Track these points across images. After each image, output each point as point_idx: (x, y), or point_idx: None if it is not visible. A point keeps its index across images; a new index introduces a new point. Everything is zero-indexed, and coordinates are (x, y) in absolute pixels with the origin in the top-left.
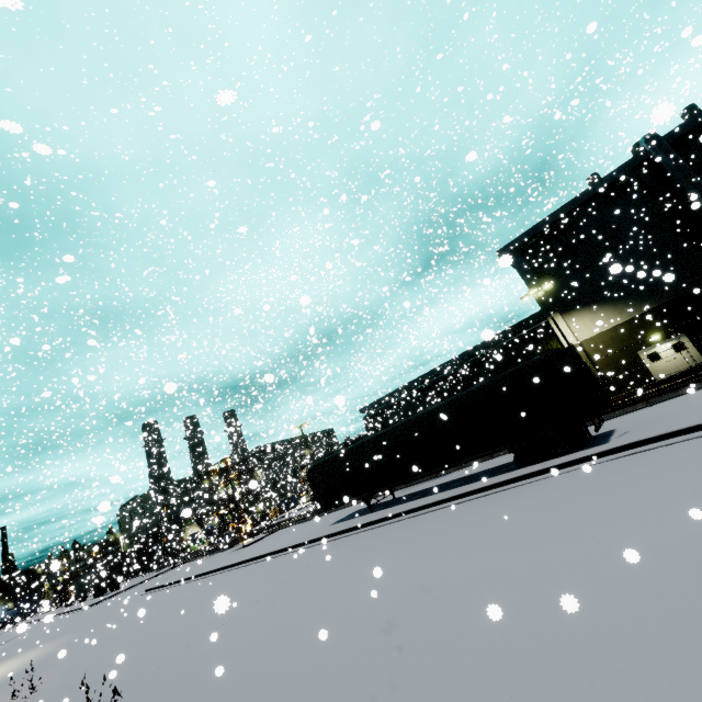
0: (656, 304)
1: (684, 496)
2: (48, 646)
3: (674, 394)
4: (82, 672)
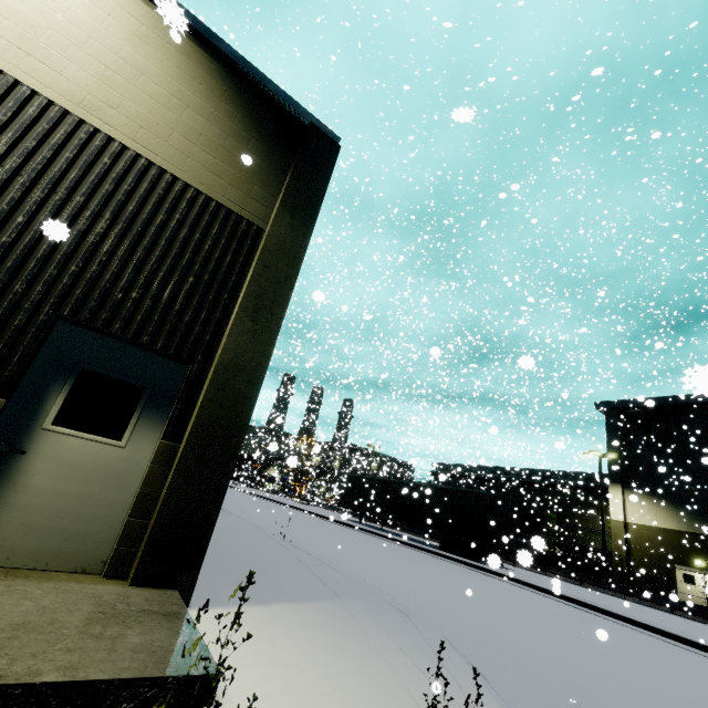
0: None
1: (424, 568)
2: None
3: (605, 590)
4: None
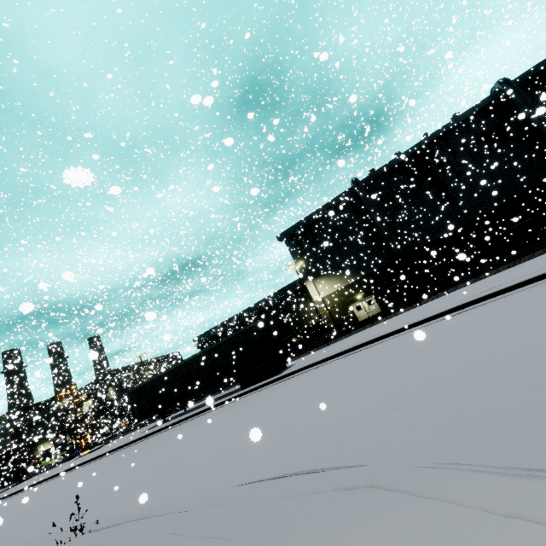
0: (359, 277)
1: (251, 411)
2: None
3: (340, 338)
4: None
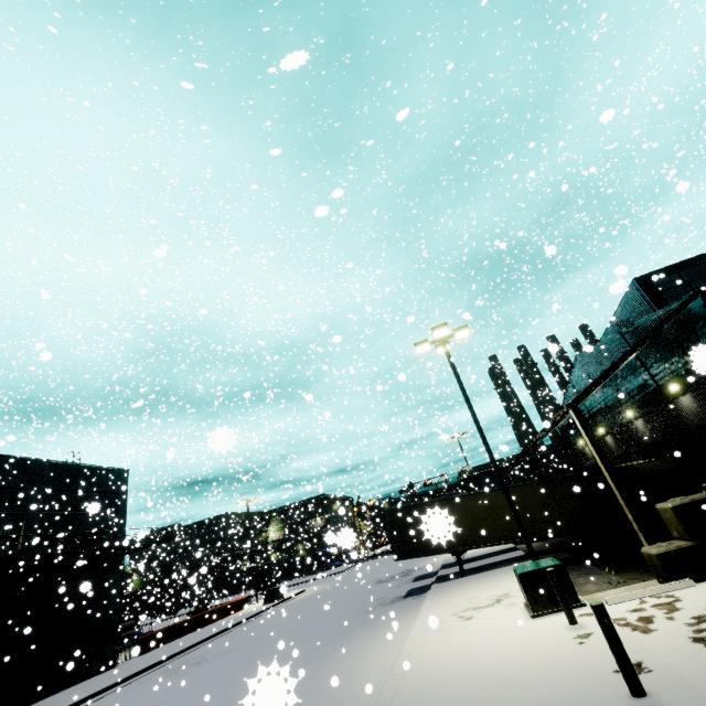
0: None
1: None
2: None
3: None
4: None
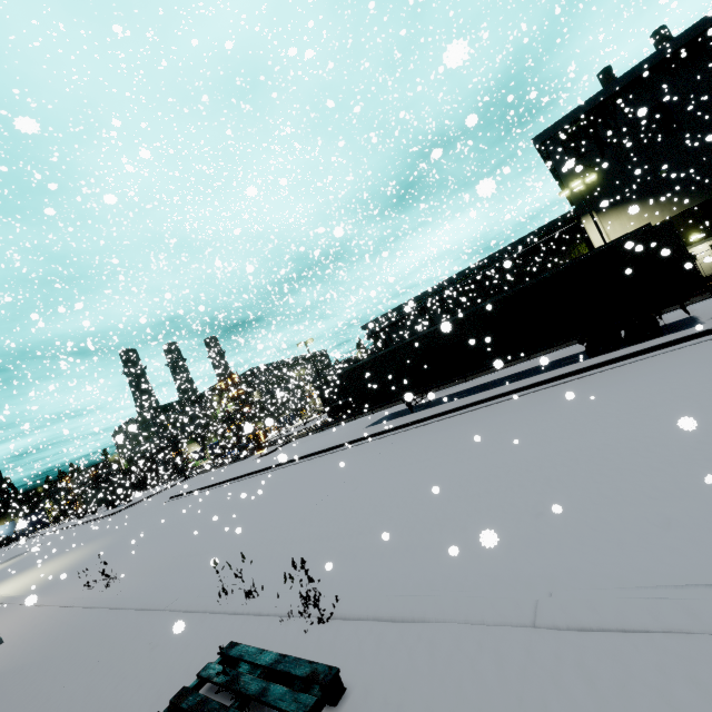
0: (703, 199)
1: None
2: (88, 548)
3: None
4: (156, 563)
